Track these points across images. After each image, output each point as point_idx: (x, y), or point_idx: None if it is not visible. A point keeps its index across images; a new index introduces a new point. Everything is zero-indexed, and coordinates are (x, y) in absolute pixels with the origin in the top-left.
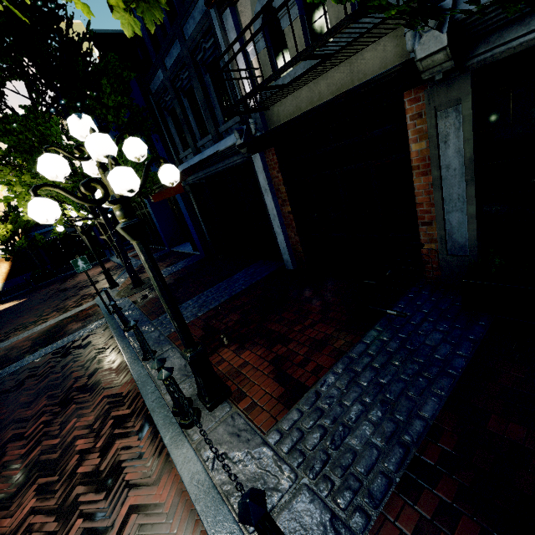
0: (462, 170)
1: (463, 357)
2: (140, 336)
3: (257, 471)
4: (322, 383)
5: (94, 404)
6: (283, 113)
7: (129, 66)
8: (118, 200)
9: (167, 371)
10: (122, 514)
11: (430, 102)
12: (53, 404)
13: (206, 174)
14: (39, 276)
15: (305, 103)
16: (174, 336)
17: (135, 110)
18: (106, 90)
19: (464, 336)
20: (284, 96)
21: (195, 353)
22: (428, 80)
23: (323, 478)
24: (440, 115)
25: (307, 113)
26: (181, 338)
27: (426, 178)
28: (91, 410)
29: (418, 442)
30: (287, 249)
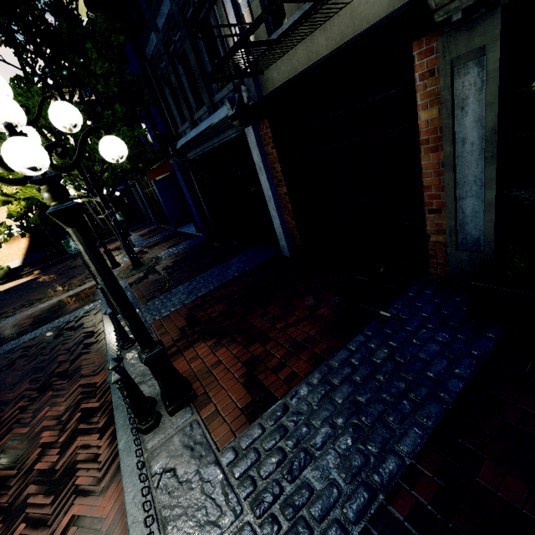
0: (482, 144)
1: (461, 378)
2: (115, 326)
3: (202, 497)
4: (293, 394)
5: (69, 392)
6: (278, 77)
7: (118, 28)
8: (42, 179)
9: (117, 374)
10: (62, 525)
11: (445, 54)
12: (34, 388)
13: (204, 150)
14: (53, 252)
15: (301, 64)
16: (157, 324)
17: (129, 79)
18: (92, 56)
19: (466, 350)
20: (278, 56)
21: (151, 354)
22: (443, 23)
23: (269, 518)
24: (458, 72)
25: (299, 75)
26: (136, 338)
27: (437, 155)
28: (64, 399)
29: (388, 486)
30: (283, 234)
